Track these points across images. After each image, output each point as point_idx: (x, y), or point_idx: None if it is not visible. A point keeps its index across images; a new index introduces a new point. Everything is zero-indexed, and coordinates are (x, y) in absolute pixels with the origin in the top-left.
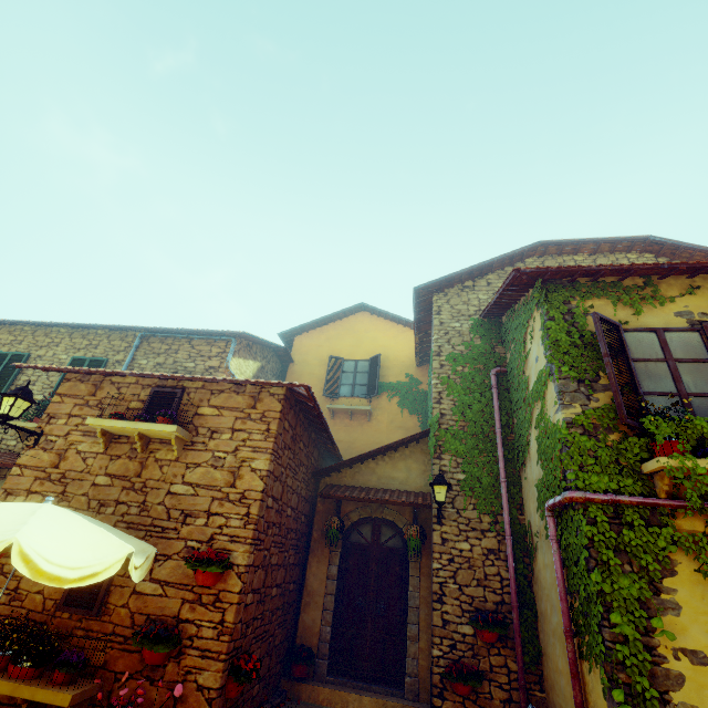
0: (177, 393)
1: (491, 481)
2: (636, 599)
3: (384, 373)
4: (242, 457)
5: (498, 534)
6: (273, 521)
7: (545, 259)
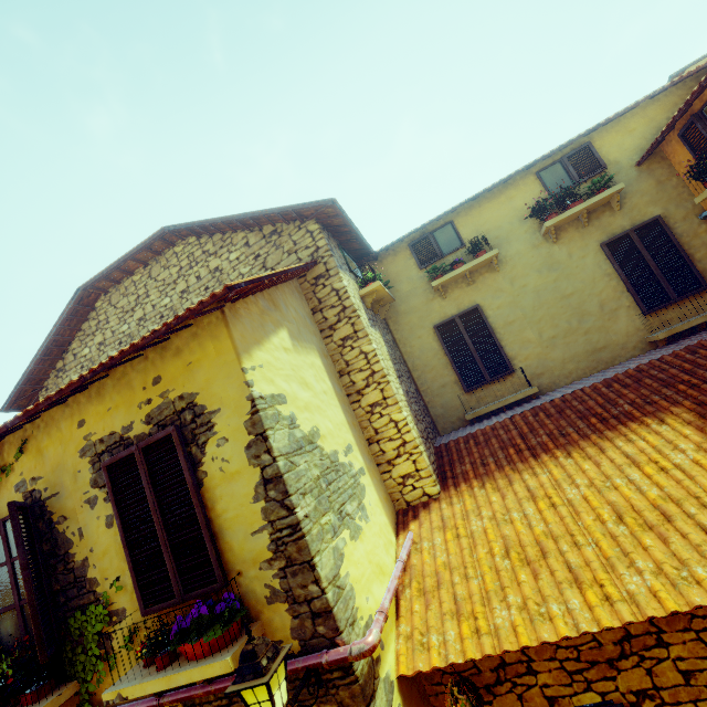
0: None
1: None
2: None
3: None
4: None
5: None
6: None
7: (111, 294)
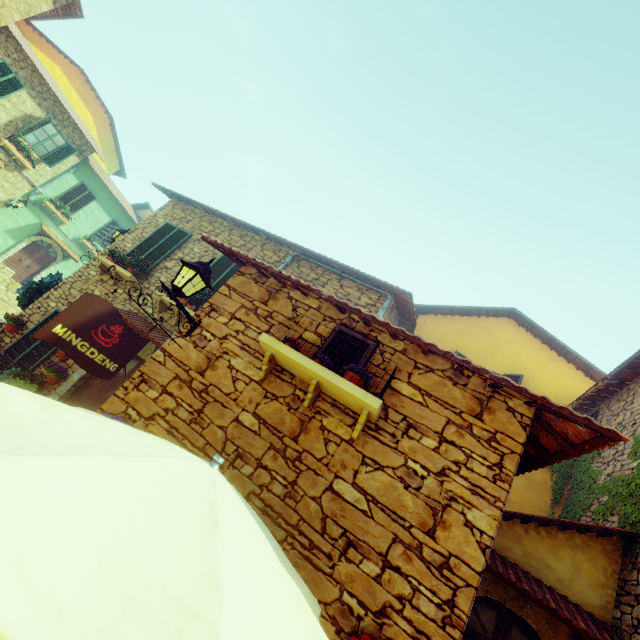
0: (369, 345)
1: None
2: None
3: None
4: (452, 491)
5: None
6: None
7: None
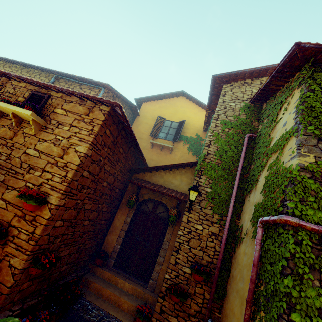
0: (45, 96)
1: (226, 197)
2: (317, 308)
3: (184, 131)
4: (72, 142)
5: (220, 226)
6: (88, 186)
7: None
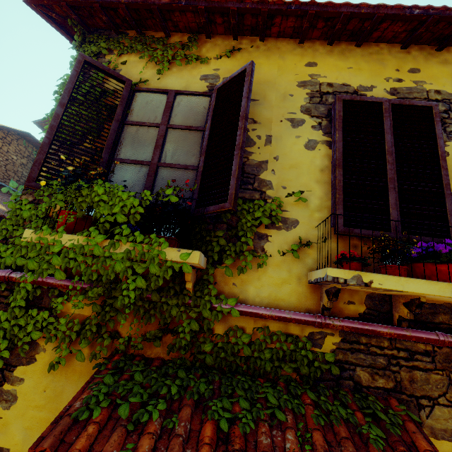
0: None
1: None
2: None
3: None
4: None
5: None
6: None
7: None
